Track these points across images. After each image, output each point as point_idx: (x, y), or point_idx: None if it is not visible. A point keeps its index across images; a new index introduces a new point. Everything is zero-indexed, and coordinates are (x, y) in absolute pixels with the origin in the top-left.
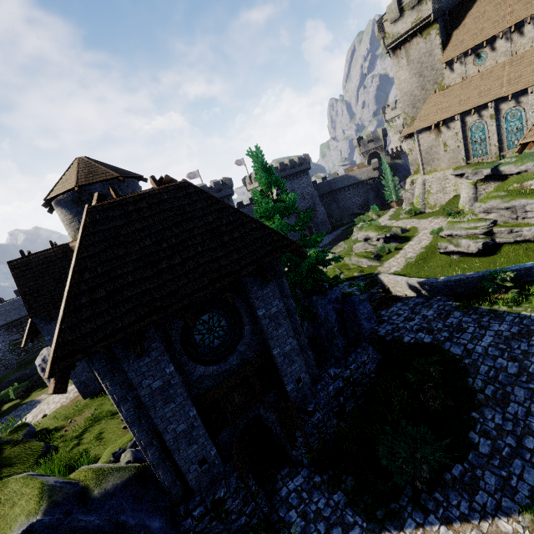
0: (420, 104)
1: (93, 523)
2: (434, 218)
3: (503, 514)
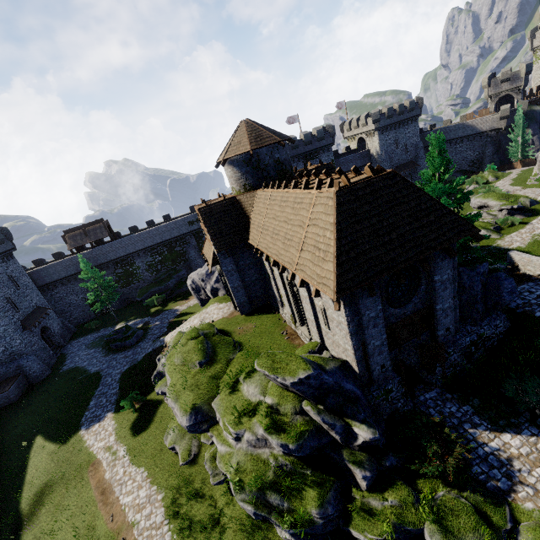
0: None
1: (331, 382)
2: None
3: None
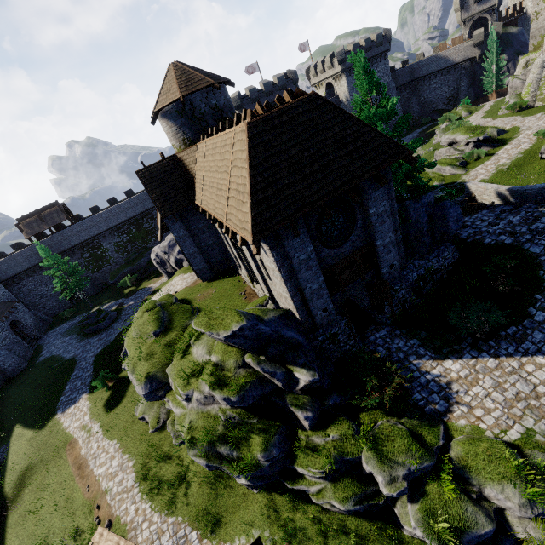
0: None
1: (268, 332)
2: (544, 114)
3: (541, 354)
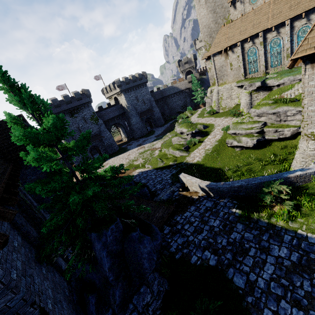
0: (215, 35)
1: None
2: (224, 117)
3: None
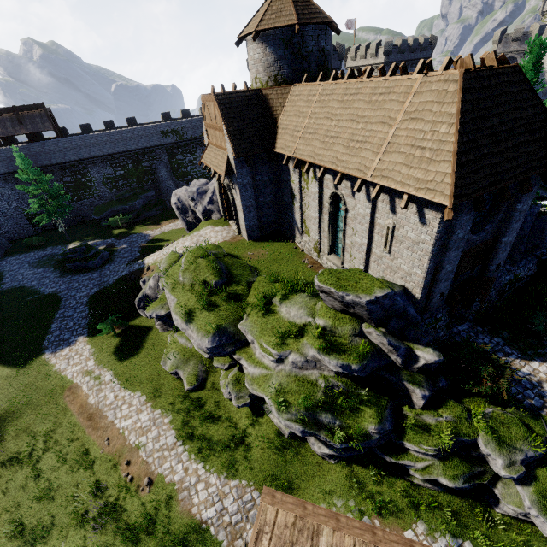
0: None
1: (400, 305)
2: None
3: None
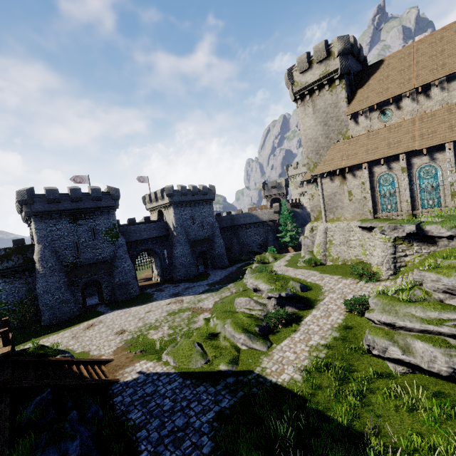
0: (324, 151)
1: None
2: (341, 276)
3: None
